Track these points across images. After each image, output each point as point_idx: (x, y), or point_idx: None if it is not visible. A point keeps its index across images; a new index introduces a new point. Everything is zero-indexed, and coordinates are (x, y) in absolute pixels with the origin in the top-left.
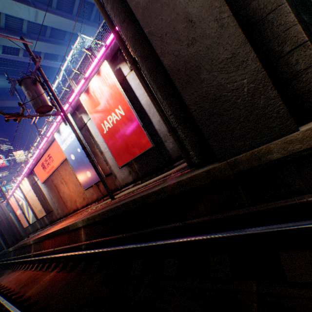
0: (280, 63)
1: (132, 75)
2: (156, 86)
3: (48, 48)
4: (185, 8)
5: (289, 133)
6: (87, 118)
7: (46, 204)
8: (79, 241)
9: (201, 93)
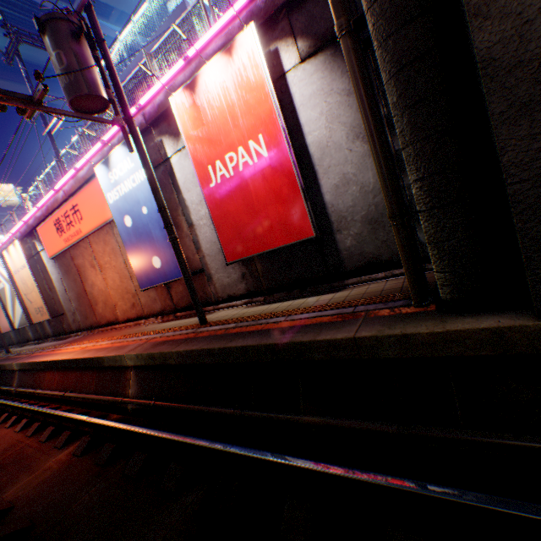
0: None
1: (302, 72)
2: (406, 99)
3: None
4: None
5: None
6: (174, 147)
7: (51, 300)
8: (122, 392)
9: None
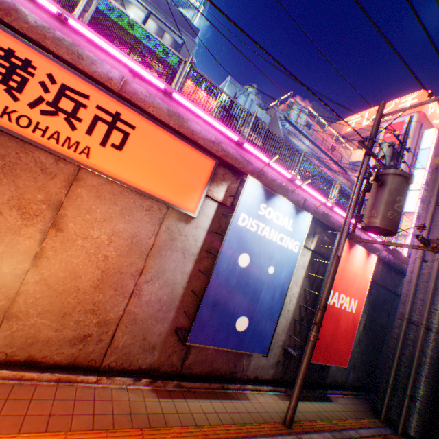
0: None
1: None
2: (434, 365)
3: None
4: None
5: None
6: None
7: None
8: None
9: None
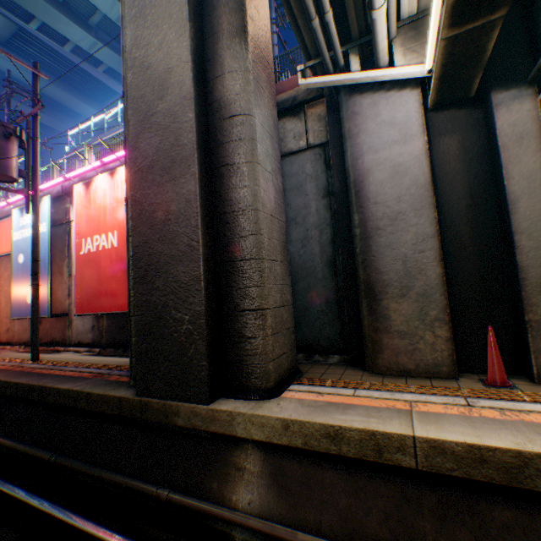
0: (234, 316)
1: None
2: (131, 252)
3: (119, 64)
4: (171, 202)
5: (201, 402)
6: None
7: None
8: None
9: (151, 300)
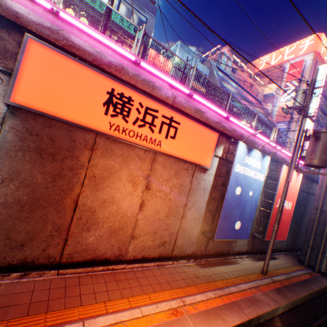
0: None
1: None
2: None
3: None
4: None
5: None
6: None
7: None
8: None
9: None
